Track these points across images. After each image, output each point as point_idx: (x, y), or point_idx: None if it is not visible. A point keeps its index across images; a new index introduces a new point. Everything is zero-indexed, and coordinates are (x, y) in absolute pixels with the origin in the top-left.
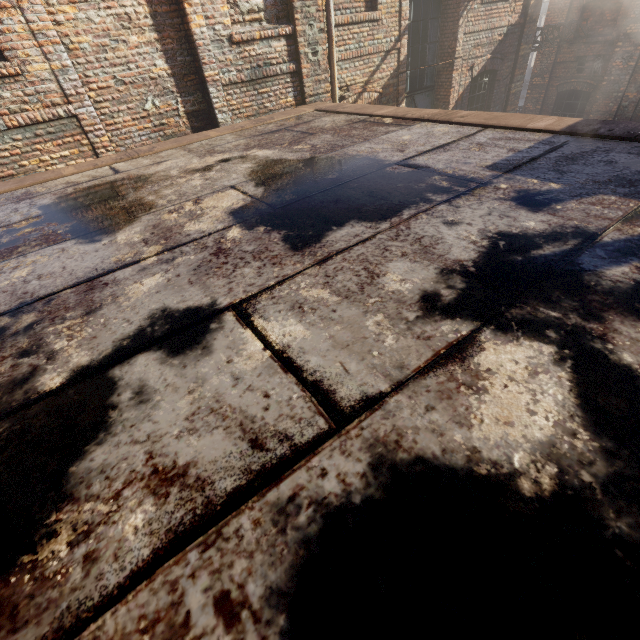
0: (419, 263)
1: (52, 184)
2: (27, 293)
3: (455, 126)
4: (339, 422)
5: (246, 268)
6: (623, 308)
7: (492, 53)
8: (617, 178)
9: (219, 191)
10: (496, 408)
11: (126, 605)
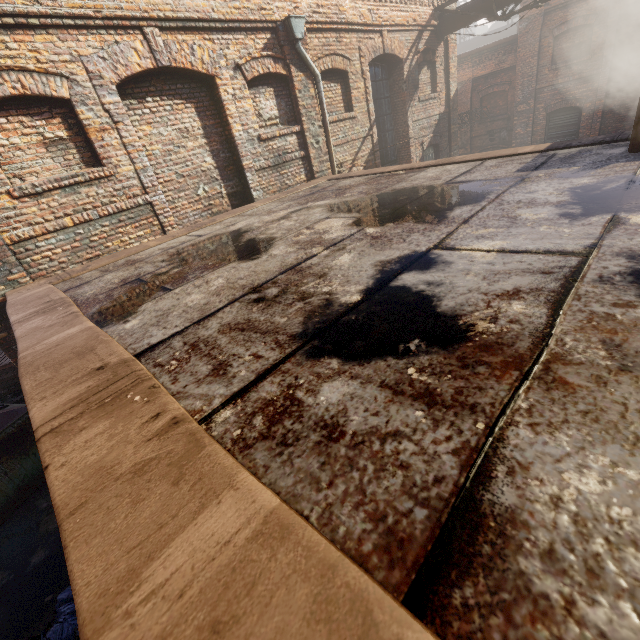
0: (535, 207)
1: (146, 252)
2: (246, 285)
3: (460, 164)
4: (585, 255)
5: (412, 237)
6: None
7: (433, 133)
8: (612, 157)
9: (319, 221)
10: None
11: (564, 322)
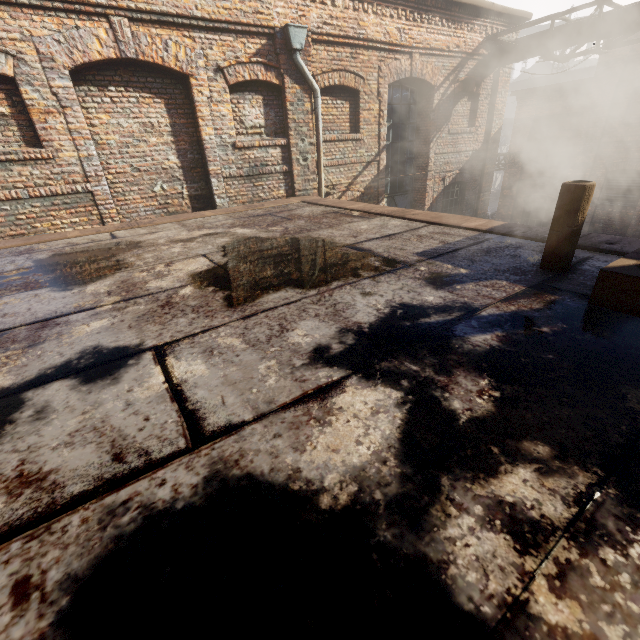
0: (326, 323)
1: (55, 243)
2: None
3: (407, 221)
4: (197, 443)
5: (182, 318)
6: (471, 366)
7: (461, 169)
8: (514, 268)
9: (191, 258)
10: (331, 438)
11: None
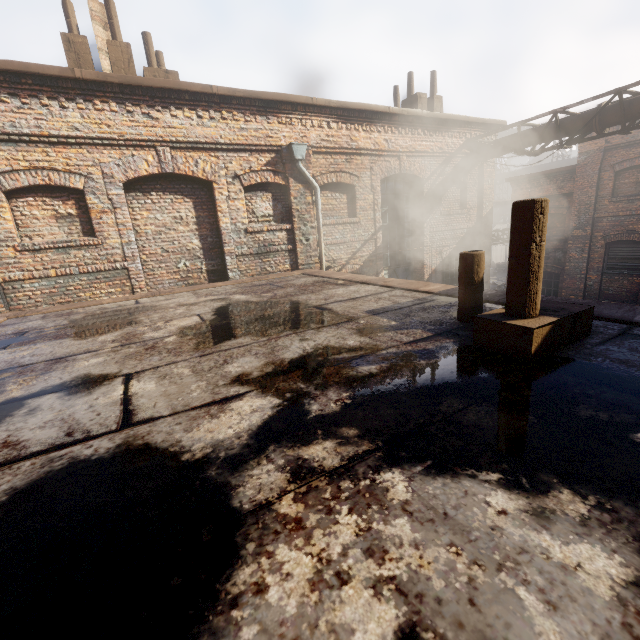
0: (259, 358)
1: (91, 308)
2: (18, 363)
3: (378, 287)
4: (123, 427)
5: (157, 356)
6: (345, 385)
7: (457, 244)
8: (437, 321)
9: (187, 316)
10: (214, 425)
11: None
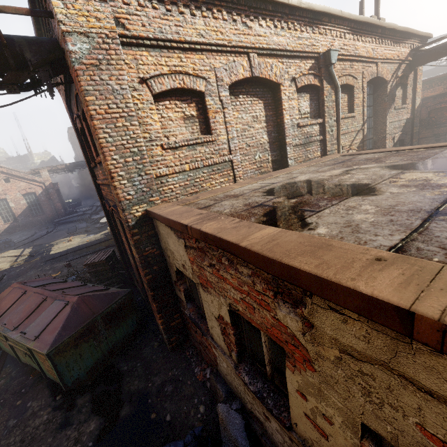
0: None
1: (236, 191)
2: (414, 210)
3: None
4: None
5: None
6: None
7: (401, 131)
8: None
9: (398, 174)
10: None
11: None
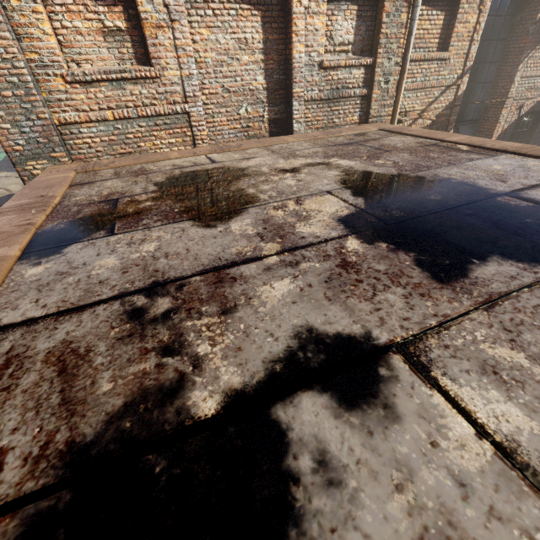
0: None
1: (161, 164)
2: (158, 271)
3: None
4: None
5: (388, 293)
6: None
7: None
8: None
9: (317, 194)
10: None
11: None
